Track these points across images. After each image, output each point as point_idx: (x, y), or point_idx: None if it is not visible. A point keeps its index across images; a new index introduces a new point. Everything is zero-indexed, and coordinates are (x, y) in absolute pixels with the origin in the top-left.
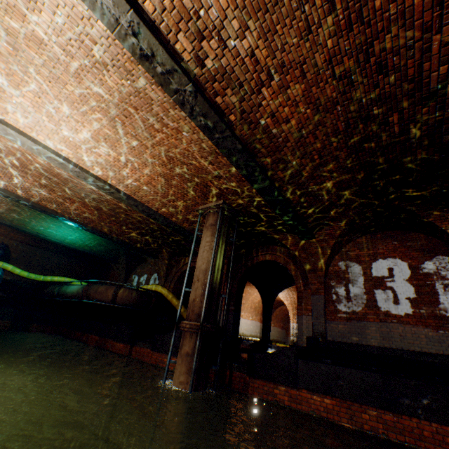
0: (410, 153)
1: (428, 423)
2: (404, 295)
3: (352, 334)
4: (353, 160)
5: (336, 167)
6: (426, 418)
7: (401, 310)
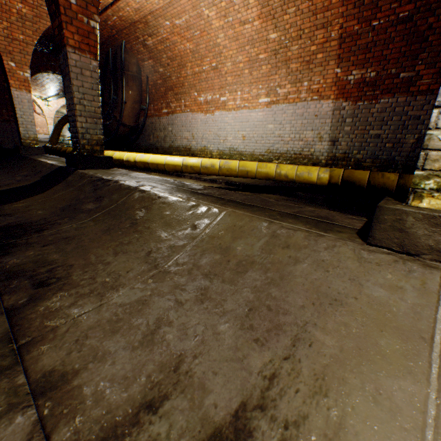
0: None
1: None
2: None
3: None
4: None
5: None
6: None
7: None
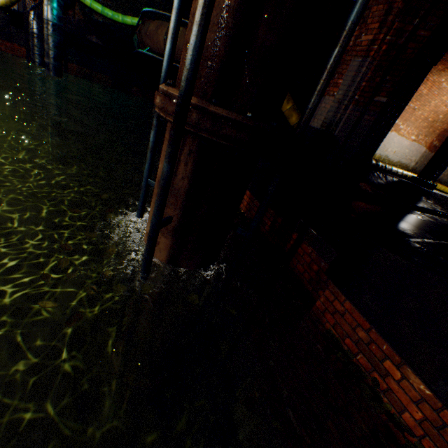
0: None
1: None
2: None
3: None
4: None
5: None
6: None
7: None
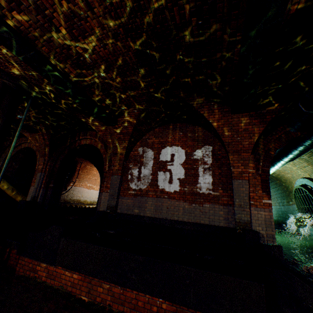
0: (170, 14)
1: (144, 294)
2: (177, 176)
3: (135, 208)
4: (113, 15)
5: (97, 25)
6: (142, 291)
7: (172, 188)
